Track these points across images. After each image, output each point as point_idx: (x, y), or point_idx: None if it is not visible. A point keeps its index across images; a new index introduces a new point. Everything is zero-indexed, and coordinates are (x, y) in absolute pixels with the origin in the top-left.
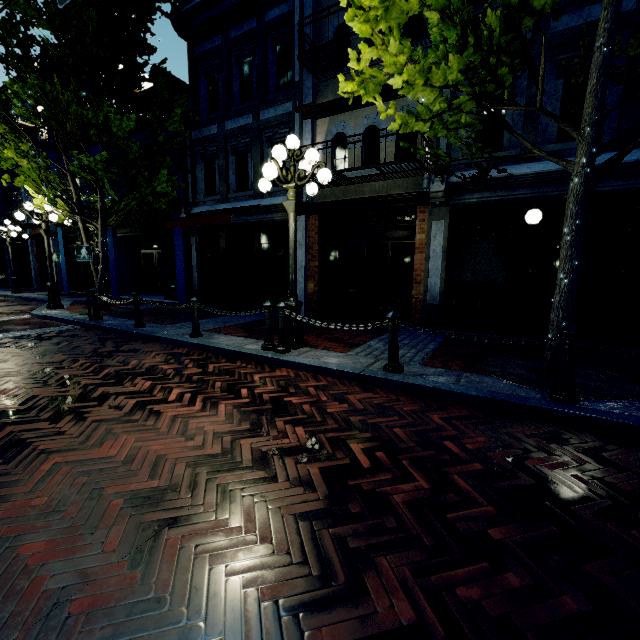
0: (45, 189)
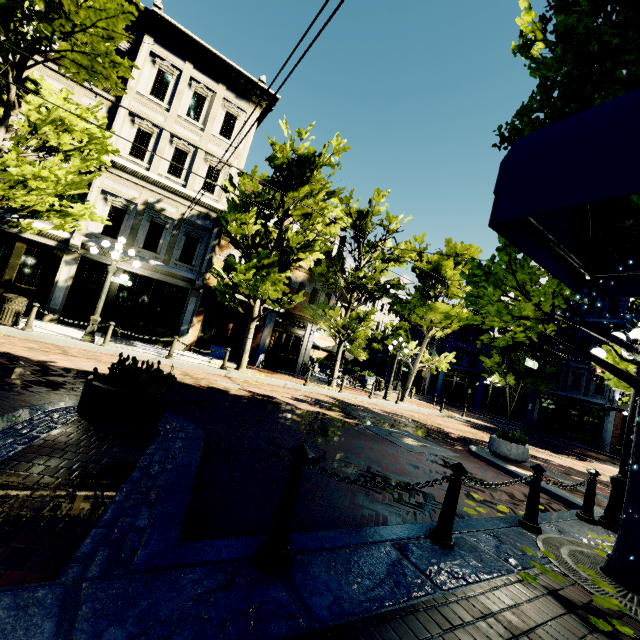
0: (497, 375)
